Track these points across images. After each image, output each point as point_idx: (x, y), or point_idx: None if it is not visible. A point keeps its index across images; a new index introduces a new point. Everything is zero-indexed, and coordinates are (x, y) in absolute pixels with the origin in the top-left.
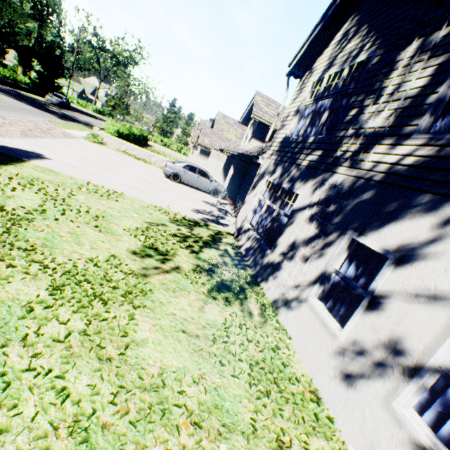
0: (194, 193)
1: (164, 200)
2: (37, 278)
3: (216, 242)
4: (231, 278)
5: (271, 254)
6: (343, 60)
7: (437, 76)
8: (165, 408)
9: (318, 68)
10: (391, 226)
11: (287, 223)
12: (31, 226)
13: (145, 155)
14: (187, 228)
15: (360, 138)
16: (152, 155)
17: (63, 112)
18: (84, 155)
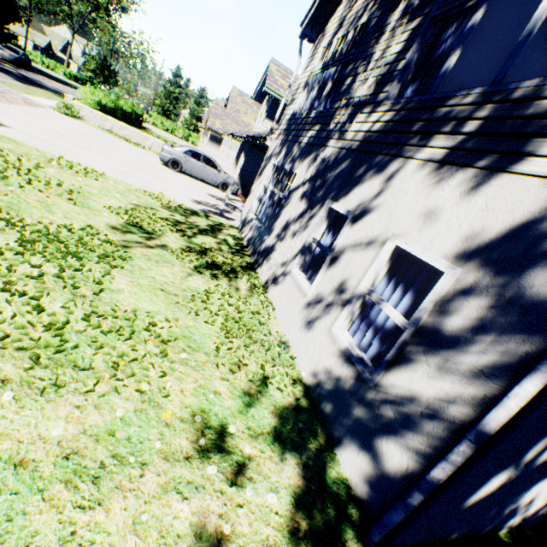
0: (198, 185)
1: (158, 186)
2: (5, 233)
3: (215, 232)
4: (224, 261)
5: (268, 239)
6: (350, 21)
7: (409, 42)
8: (136, 331)
9: (330, 30)
10: (355, 190)
11: (284, 205)
12: None
13: (138, 136)
14: (182, 216)
15: (349, 109)
16: (146, 138)
17: (21, 72)
18: (54, 128)
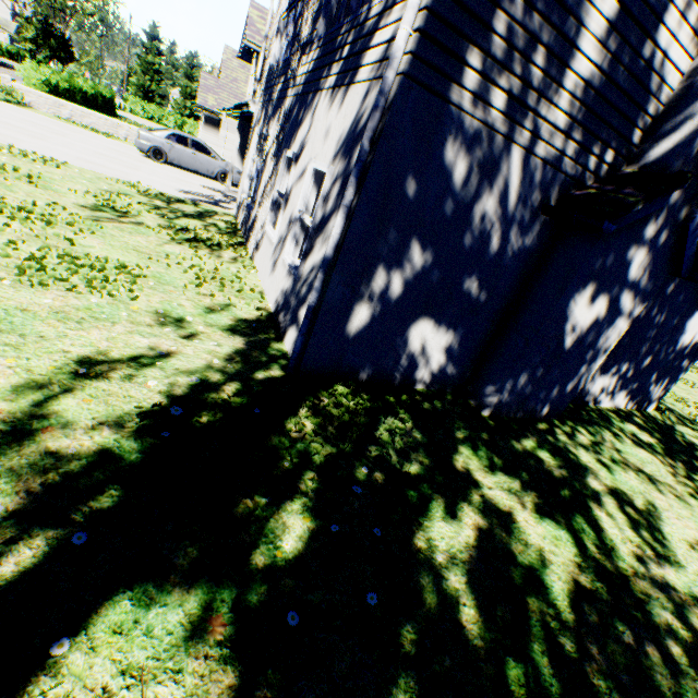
0: (190, 178)
1: (135, 177)
2: None
3: (204, 217)
4: (209, 238)
5: (254, 212)
6: None
7: None
8: (108, 270)
9: None
10: (299, 133)
11: (263, 172)
12: None
13: (107, 124)
14: (164, 203)
15: (298, 53)
16: (118, 125)
17: None
18: None
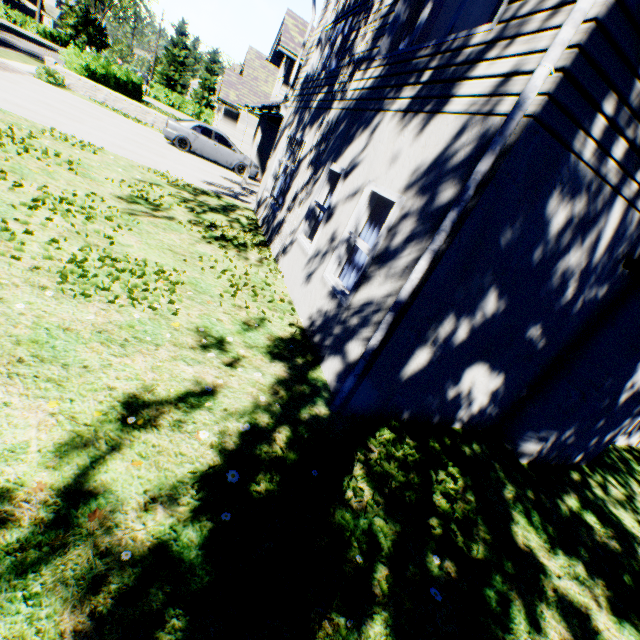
0: (210, 168)
1: (164, 165)
2: (15, 192)
3: (227, 211)
4: (235, 236)
5: (280, 214)
6: None
7: None
8: (147, 274)
9: None
10: (349, 148)
11: (295, 176)
12: None
13: (137, 110)
14: (191, 194)
15: (350, 67)
16: (147, 112)
17: None
18: (39, 97)
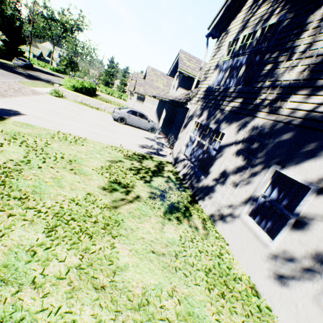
0: (137, 132)
1: (117, 140)
2: (34, 223)
3: (160, 171)
4: (177, 200)
5: (205, 180)
6: (255, 22)
7: None
8: None
9: (232, 30)
10: (311, 162)
11: (217, 156)
12: (20, 176)
13: (97, 103)
14: (138, 162)
15: (277, 89)
16: (101, 104)
17: (28, 72)
18: (51, 108)
